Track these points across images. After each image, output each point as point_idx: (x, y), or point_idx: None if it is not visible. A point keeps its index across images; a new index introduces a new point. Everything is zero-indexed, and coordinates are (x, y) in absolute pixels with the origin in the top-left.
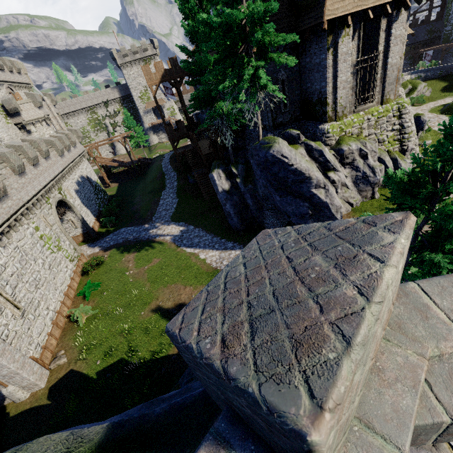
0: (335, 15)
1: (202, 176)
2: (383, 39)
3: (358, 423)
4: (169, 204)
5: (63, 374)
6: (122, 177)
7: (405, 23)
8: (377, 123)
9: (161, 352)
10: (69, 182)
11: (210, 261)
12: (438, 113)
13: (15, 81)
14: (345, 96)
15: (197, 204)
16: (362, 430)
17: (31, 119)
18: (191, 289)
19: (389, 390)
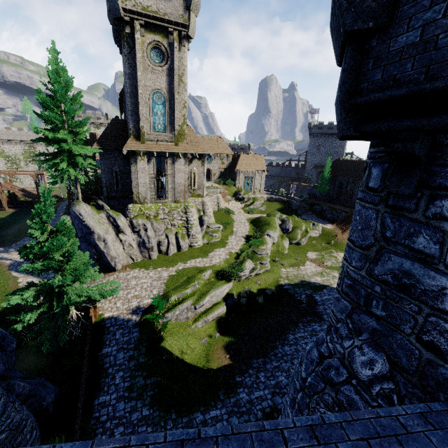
0: (131, 149)
1: None
2: (171, 168)
3: None
4: None
5: None
6: (24, 205)
7: (185, 164)
8: (170, 213)
9: None
10: None
11: (22, 284)
12: (249, 221)
13: None
14: (145, 191)
15: None
16: None
17: None
18: None
19: None
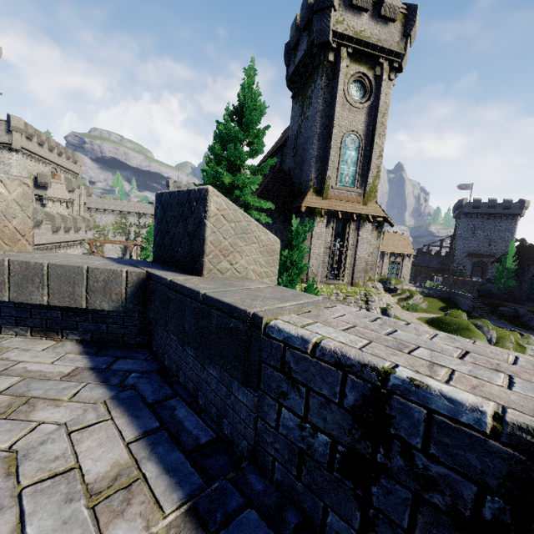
0: (312, 205)
1: None
2: (353, 236)
3: None
4: None
5: None
6: None
7: (371, 231)
8: (345, 300)
9: None
10: None
11: None
12: (423, 322)
13: (66, 166)
14: (317, 266)
15: None
16: None
17: (54, 197)
18: None
19: None
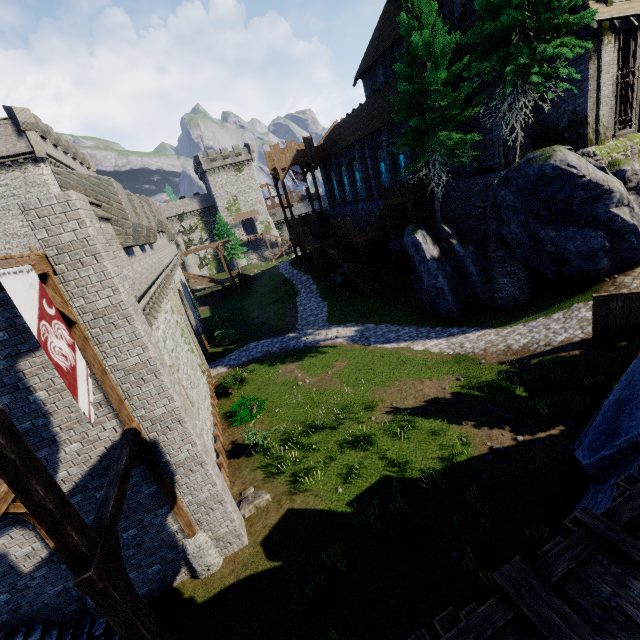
0: (603, 17)
1: (357, 271)
2: (638, 56)
3: None
4: (316, 309)
5: (276, 519)
6: (211, 299)
7: None
8: None
9: (456, 455)
10: (176, 278)
11: (439, 349)
12: None
13: None
14: (607, 115)
15: (361, 303)
16: None
17: None
18: (434, 381)
19: None
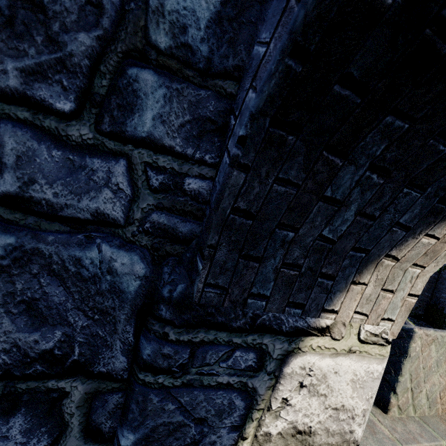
0: None
1: None
2: None
3: (418, 419)
4: None
5: None
6: None
7: None
8: None
9: None
10: None
11: None
12: None
13: None
14: None
15: None
16: (420, 421)
17: None
18: None
19: (445, 426)
